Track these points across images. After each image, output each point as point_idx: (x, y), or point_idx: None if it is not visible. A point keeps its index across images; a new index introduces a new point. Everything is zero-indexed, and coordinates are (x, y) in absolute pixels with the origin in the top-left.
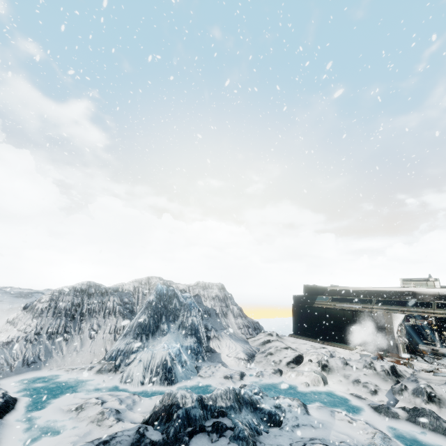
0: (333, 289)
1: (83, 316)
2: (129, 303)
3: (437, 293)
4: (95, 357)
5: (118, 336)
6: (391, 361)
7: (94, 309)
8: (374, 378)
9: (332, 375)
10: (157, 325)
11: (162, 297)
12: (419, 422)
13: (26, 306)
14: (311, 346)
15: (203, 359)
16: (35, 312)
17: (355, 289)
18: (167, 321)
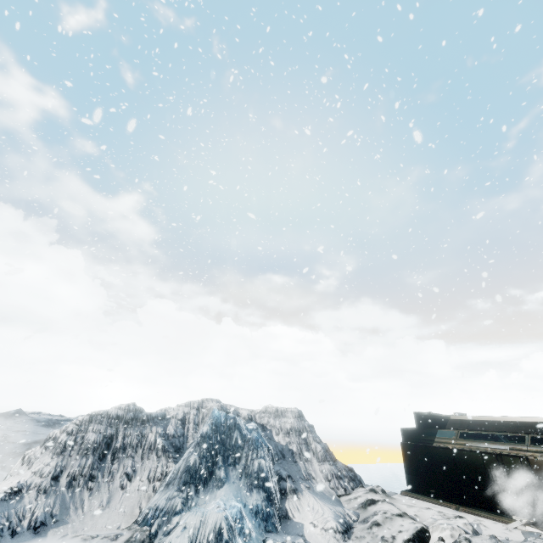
0: (459, 419)
1: (116, 453)
2: (177, 436)
3: None
4: (125, 518)
5: (159, 487)
6: None
7: (130, 443)
8: None
9: None
10: (211, 471)
11: (219, 428)
12: None
13: (47, 438)
14: (438, 513)
15: (275, 529)
16: (57, 447)
17: (493, 419)
18: (225, 465)
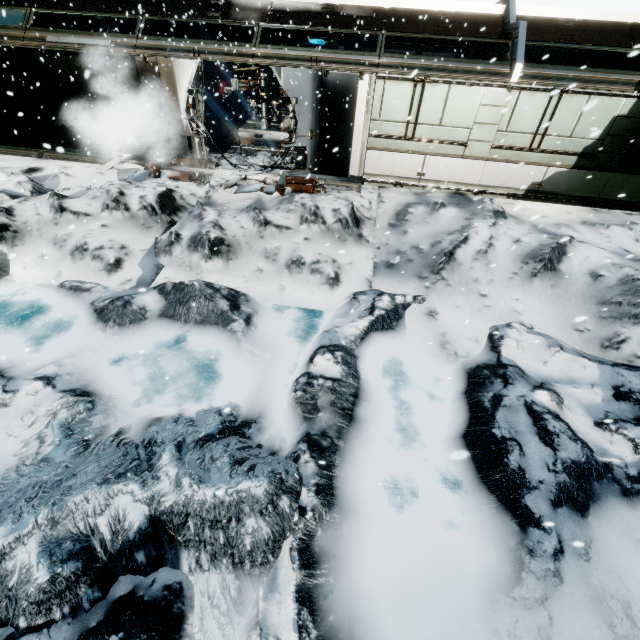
0: None
1: None
2: None
3: (270, 4)
4: None
5: None
6: (174, 177)
7: None
8: (124, 230)
9: (23, 249)
10: None
11: None
12: (181, 315)
13: None
14: None
15: None
16: None
17: None
18: None
